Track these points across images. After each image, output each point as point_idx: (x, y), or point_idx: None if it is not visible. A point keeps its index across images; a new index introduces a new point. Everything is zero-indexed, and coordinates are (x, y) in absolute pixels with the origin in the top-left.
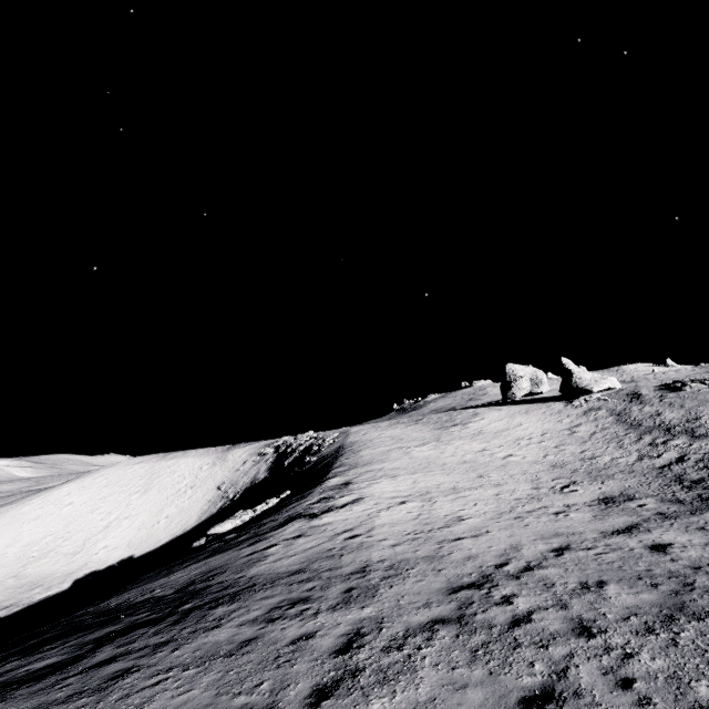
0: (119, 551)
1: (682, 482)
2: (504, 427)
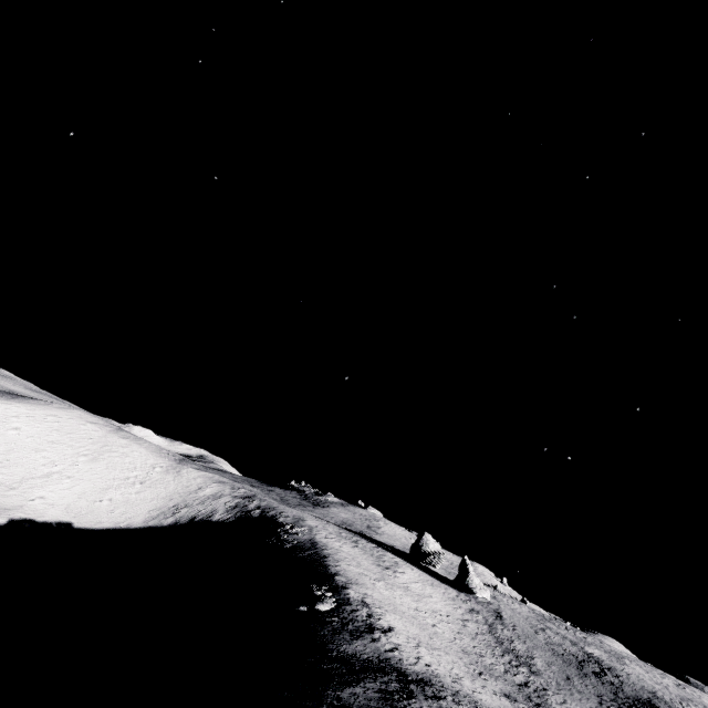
0: (56, 509)
1: (532, 701)
2: (422, 592)
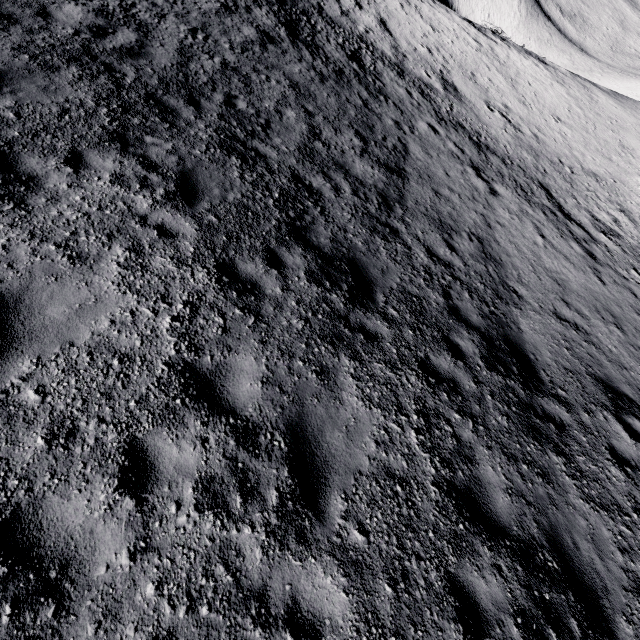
0: None
1: (480, 142)
2: None
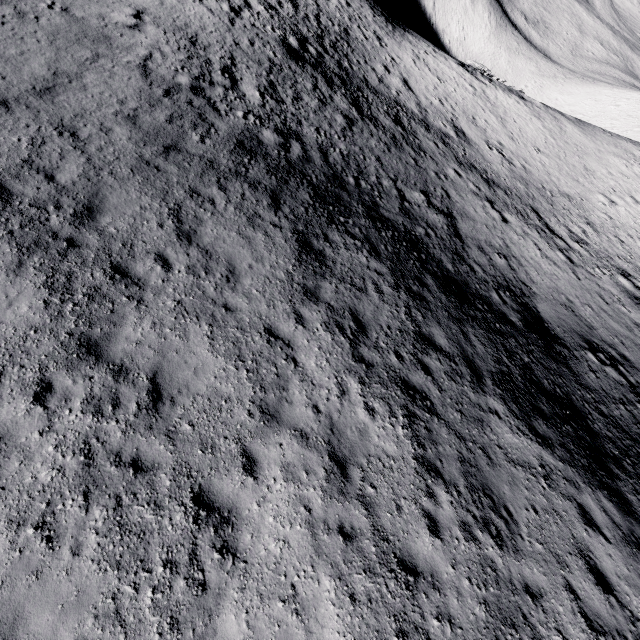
0: None
1: (488, 179)
2: None
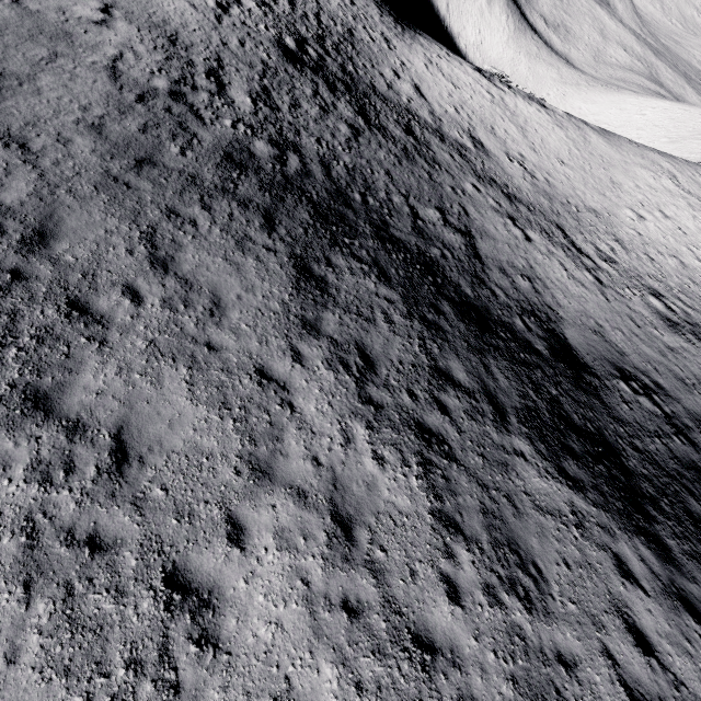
0: None
1: (509, 194)
2: None
